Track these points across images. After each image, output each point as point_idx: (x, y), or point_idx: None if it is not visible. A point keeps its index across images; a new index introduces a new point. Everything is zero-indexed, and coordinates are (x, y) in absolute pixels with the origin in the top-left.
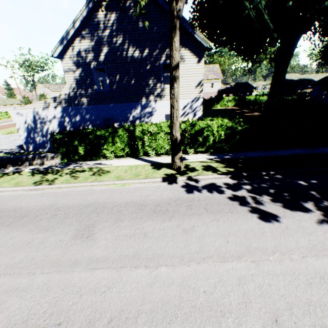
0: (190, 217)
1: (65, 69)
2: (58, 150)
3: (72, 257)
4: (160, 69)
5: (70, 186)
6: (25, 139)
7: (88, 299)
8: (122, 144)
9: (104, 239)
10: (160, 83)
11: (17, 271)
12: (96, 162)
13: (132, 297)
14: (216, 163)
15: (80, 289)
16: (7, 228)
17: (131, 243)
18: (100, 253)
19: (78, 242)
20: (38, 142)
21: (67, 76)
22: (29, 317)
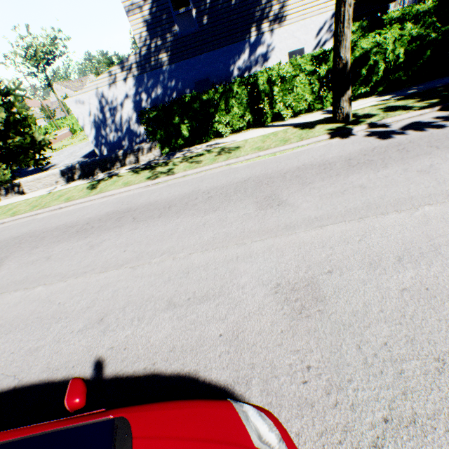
0: (416, 159)
1: (127, 7)
2: (154, 136)
3: (278, 223)
4: None
5: (199, 172)
6: (95, 140)
7: (344, 249)
8: (240, 108)
9: (305, 202)
10: None
11: (219, 246)
12: (208, 144)
13: (408, 237)
14: (399, 101)
15: (323, 244)
16: (161, 219)
17: (351, 197)
18: (314, 214)
19: (271, 211)
20: (112, 142)
21: (131, 19)
22: (282, 274)
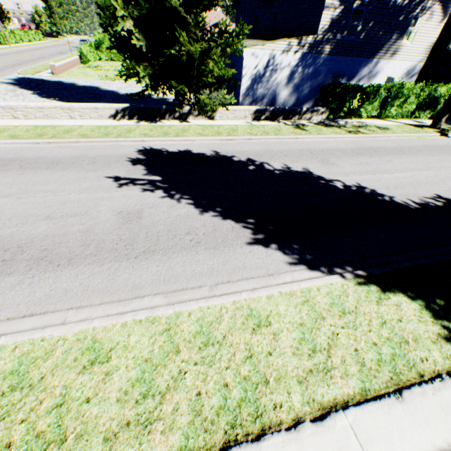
0: None
1: (327, 4)
2: (330, 105)
3: None
4: (408, 24)
5: (382, 137)
6: (245, 90)
7: None
8: (377, 104)
9: None
10: (401, 39)
11: None
12: (354, 121)
13: None
14: None
15: None
16: (407, 155)
17: None
18: None
19: None
20: (256, 96)
21: (325, 13)
22: None
